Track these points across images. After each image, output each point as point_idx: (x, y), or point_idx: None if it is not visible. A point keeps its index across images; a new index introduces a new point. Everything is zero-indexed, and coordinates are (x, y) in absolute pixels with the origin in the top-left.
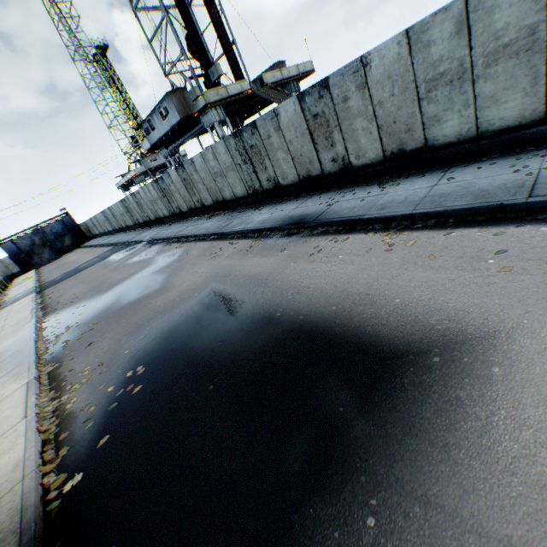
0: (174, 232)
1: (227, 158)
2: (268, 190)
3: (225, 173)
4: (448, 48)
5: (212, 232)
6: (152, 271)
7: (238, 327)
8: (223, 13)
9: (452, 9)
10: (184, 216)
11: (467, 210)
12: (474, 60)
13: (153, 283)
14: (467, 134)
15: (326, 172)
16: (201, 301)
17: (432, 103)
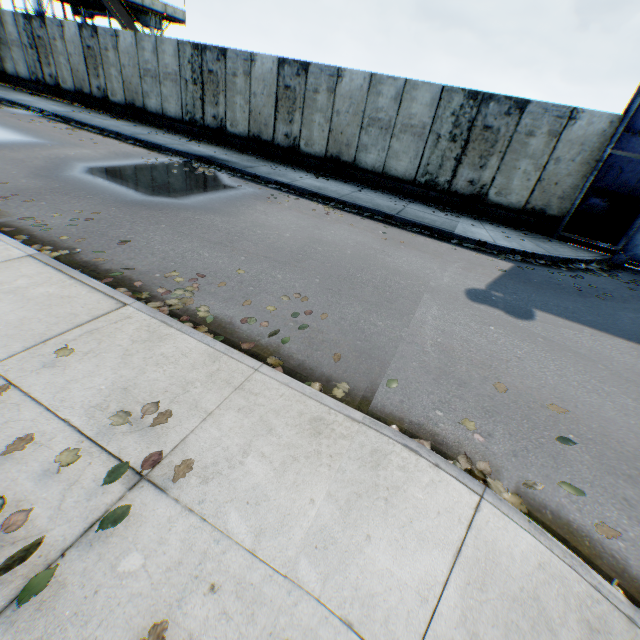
0: None
1: (16, 33)
2: (51, 86)
3: (11, 46)
4: (151, 58)
5: None
6: None
7: None
8: None
9: (152, 39)
10: None
11: (112, 132)
12: (160, 73)
13: None
14: (160, 113)
15: (95, 95)
16: None
17: (147, 85)
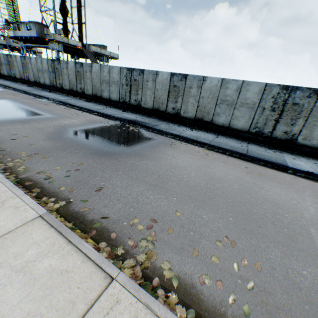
0: (5, 83)
1: (47, 67)
2: (59, 88)
3: (44, 72)
4: (107, 75)
5: (24, 90)
6: None
7: (6, 106)
8: (85, 9)
9: (108, 67)
10: (17, 80)
11: (86, 109)
12: (110, 81)
13: None
14: (108, 98)
15: (78, 91)
16: None
17: (103, 86)
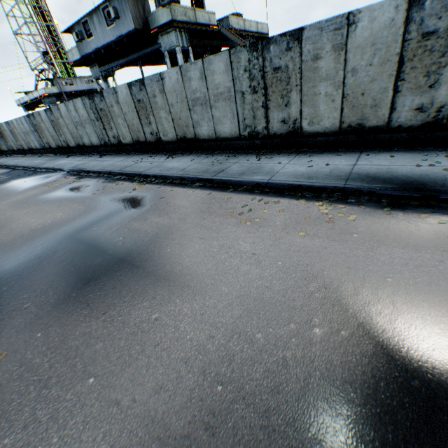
0: (117, 165)
1: (225, 81)
2: (277, 134)
3: (211, 102)
4: None
5: (200, 175)
6: (107, 223)
7: None
8: None
9: None
10: (123, 149)
11: None
12: None
13: (126, 254)
14: None
15: (395, 124)
16: (373, 371)
17: None
